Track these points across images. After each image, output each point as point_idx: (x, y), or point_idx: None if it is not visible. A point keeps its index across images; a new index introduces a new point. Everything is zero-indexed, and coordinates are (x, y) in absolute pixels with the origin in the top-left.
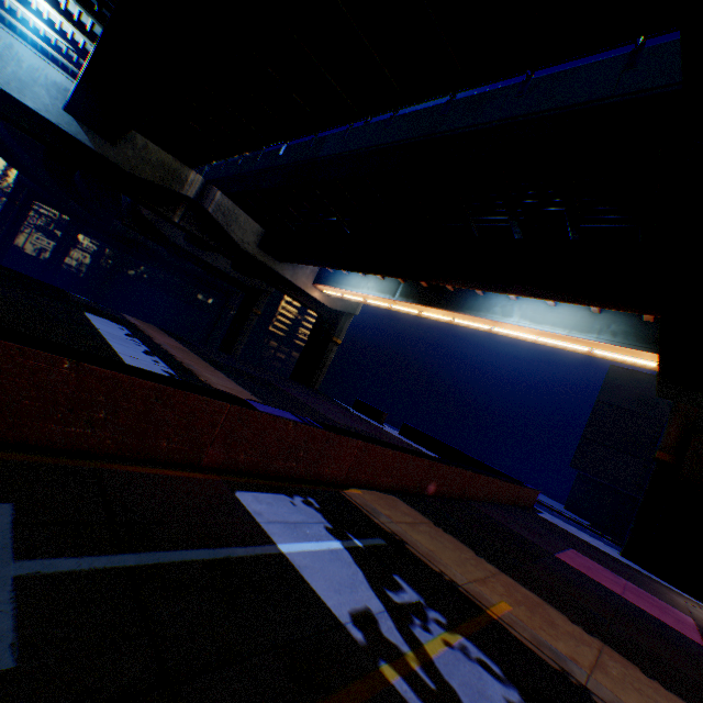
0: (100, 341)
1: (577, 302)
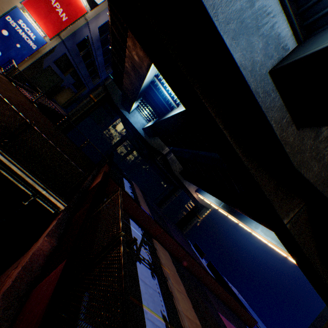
0: (123, 185)
1: (267, 227)
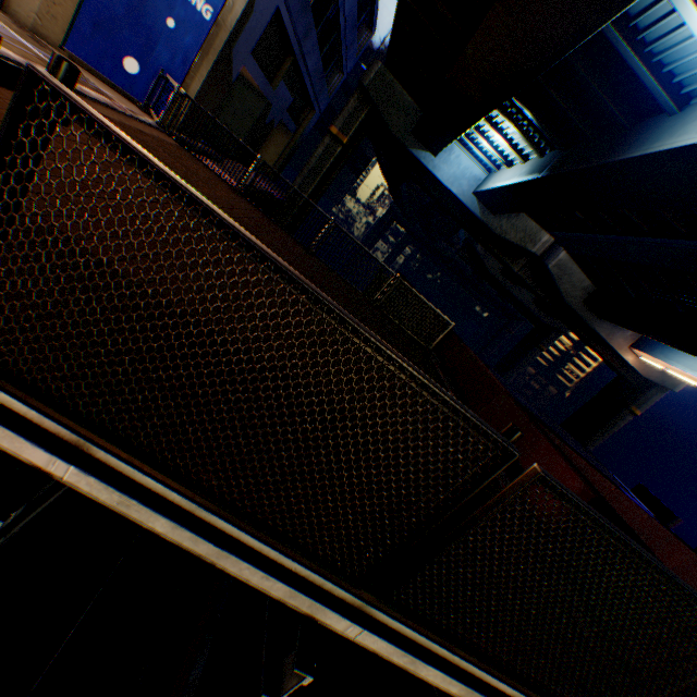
0: None
1: None
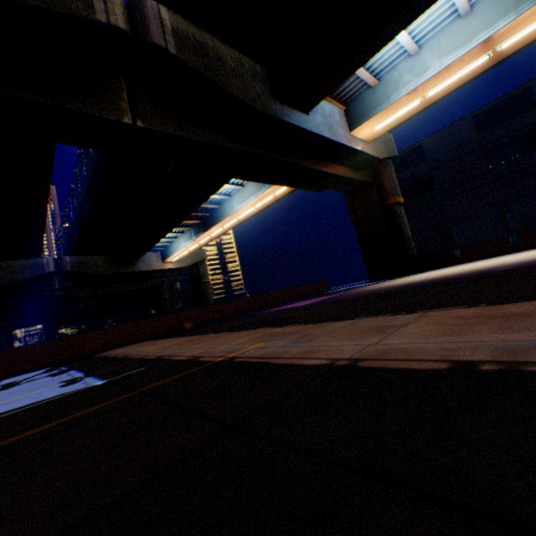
0: None
1: (219, 187)
